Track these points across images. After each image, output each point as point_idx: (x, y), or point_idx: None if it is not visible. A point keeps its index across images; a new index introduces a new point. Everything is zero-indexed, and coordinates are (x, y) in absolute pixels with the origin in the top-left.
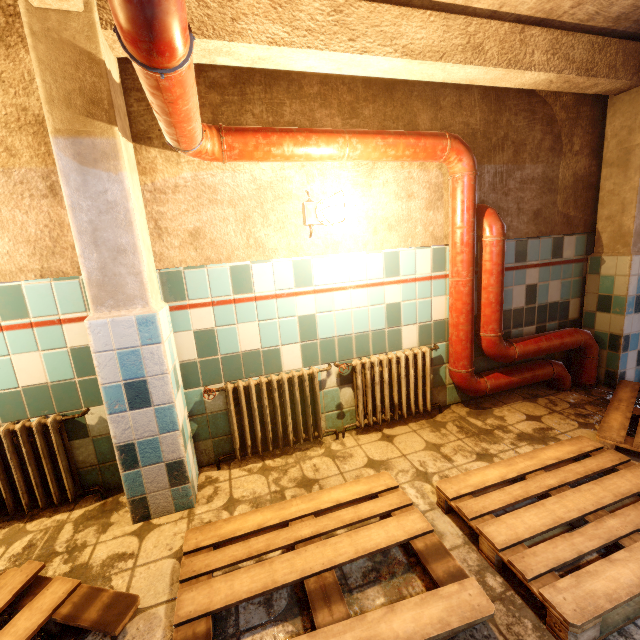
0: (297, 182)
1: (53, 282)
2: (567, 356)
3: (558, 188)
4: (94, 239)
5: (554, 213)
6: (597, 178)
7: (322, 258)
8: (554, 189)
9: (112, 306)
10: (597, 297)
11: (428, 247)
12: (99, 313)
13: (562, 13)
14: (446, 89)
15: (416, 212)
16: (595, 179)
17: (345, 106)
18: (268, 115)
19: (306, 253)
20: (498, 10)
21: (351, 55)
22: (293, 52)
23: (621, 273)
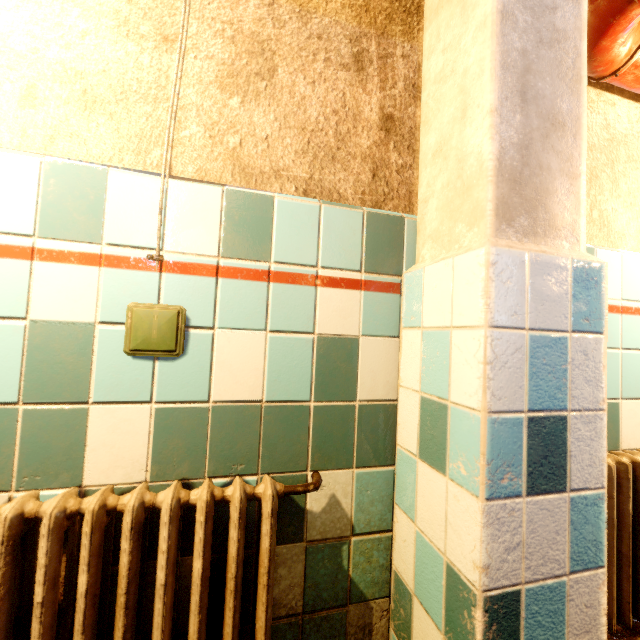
0: None
1: (323, 205)
2: None
3: None
4: (521, 86)
5: None
6: None
7: None
8: None
9: (524, 231)
10: None
11: None
12: (502, 239)
13: None
14: None
15: None
16: None
17: None
18: None
19: None
20: None
21: None
22: None
23: None
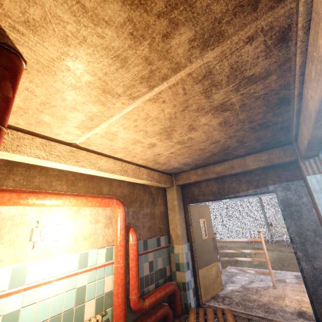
0: (32, 215)
1: None
2: (169, 298)
3: (156, 217)
4: None
5: (156, 227)
6: (167, 213)
7: (37, 262)
8: (155, 217)
9: None
10: (175, 263)
11: (104, 247)
12: None
13: (150, 166)
14: (115, 179)
15: (99, 229)
16: (167, 213)
17: (70, 181)
18: (24, 181)
19: (26, 260)
20: (131, 161)
21: (76, 167)
22: (47, 162)
23: (180, 252)
